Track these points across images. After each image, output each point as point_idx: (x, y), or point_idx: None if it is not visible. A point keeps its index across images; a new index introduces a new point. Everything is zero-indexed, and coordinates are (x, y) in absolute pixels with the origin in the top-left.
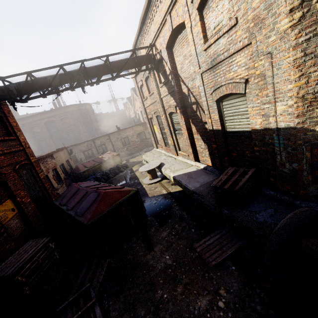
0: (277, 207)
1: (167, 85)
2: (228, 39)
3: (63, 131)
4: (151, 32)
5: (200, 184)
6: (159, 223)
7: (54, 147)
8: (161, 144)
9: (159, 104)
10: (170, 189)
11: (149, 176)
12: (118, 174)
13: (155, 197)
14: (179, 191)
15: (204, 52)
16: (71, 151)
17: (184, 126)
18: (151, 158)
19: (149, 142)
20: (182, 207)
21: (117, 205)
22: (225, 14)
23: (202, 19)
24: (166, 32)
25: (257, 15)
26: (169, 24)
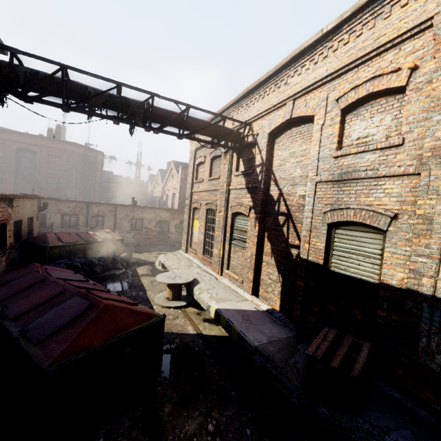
0: (414, 429)
1: (248, 177)
2: (379, 158)
3: (41, 172)
4: (254, 109)
5: (267, 338)
6: (180, 395)
7: (12, 188)
8: (195, 248)
9: (223, 195)
10: (202, 327)
11: (169, 293)
12: (110, 271)
13: (174, 334)
14: (217, 336)
15: (332, 159)
16: (45, 205)
17: (254, 238)
18: (175, 264)
19: (170, 238)
20: (224, 371)
21: (121, 339)
22: (381, 130)
23: (343, 123)
24: (278, 116)
25: (440, 147)
26: (288, 110)
